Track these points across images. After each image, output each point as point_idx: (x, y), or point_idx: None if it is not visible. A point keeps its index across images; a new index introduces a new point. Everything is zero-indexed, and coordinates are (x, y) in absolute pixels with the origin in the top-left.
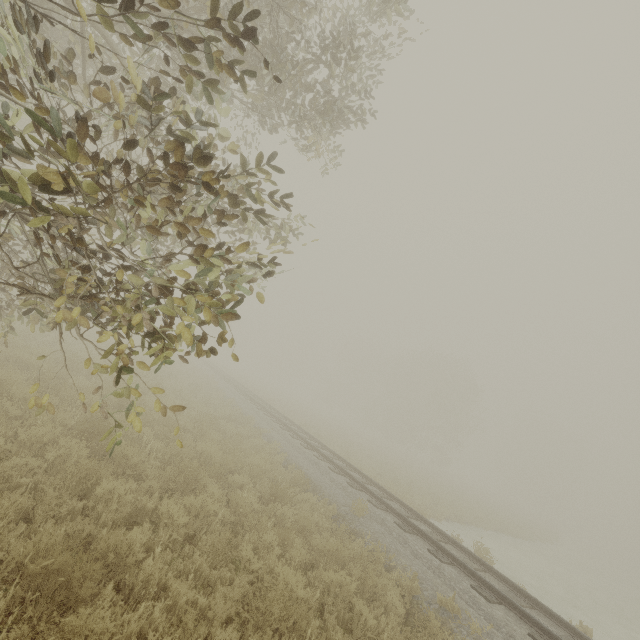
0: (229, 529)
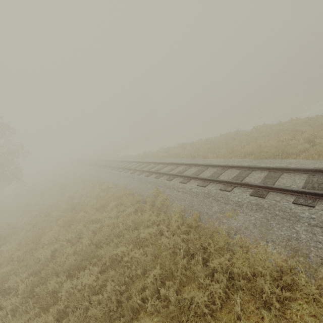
0: None
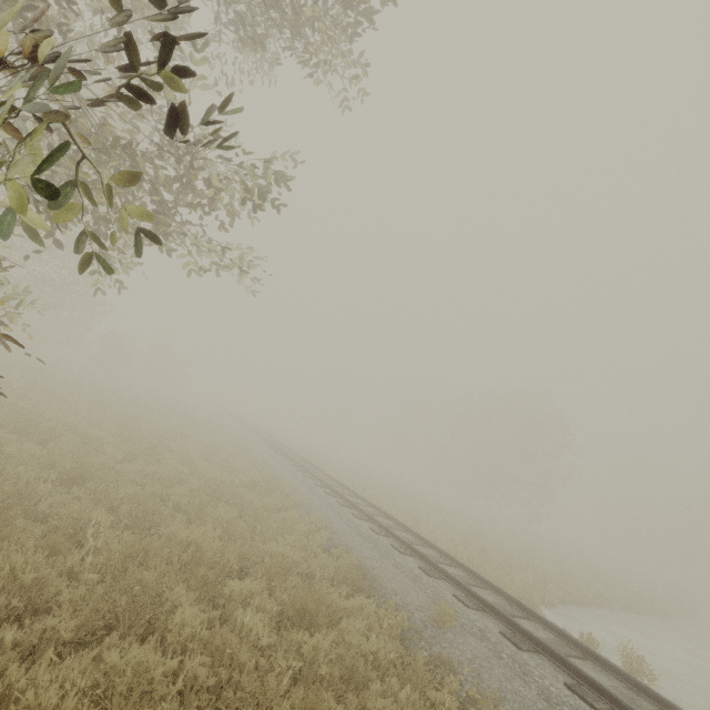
0: (212, 695)
